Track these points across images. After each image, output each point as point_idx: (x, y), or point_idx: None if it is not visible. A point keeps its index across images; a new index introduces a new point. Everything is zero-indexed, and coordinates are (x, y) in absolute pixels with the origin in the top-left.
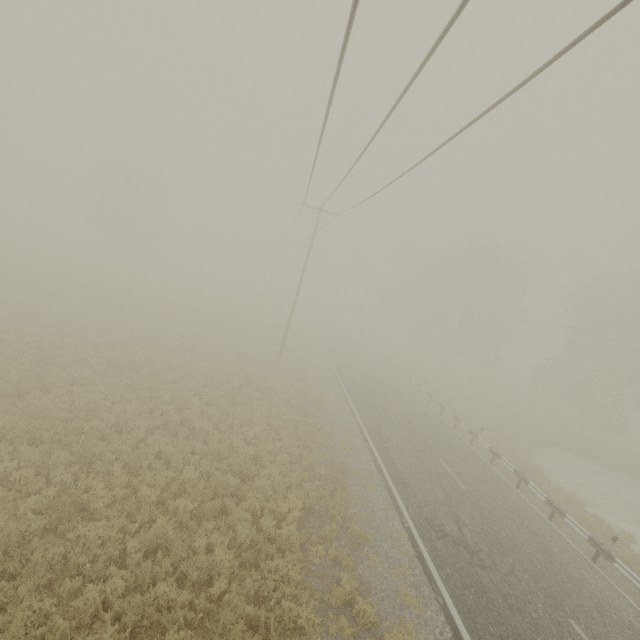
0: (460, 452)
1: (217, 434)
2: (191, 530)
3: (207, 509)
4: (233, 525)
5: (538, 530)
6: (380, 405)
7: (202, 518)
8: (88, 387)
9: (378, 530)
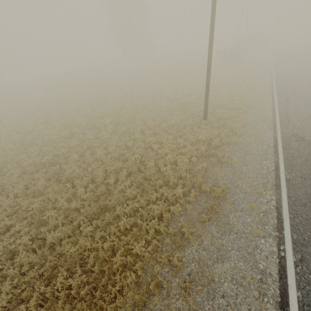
0: None
1: (3, 299)
2: None
3: None
4: None
5: None
6: None
7: None
8: (5, 192)
9: None
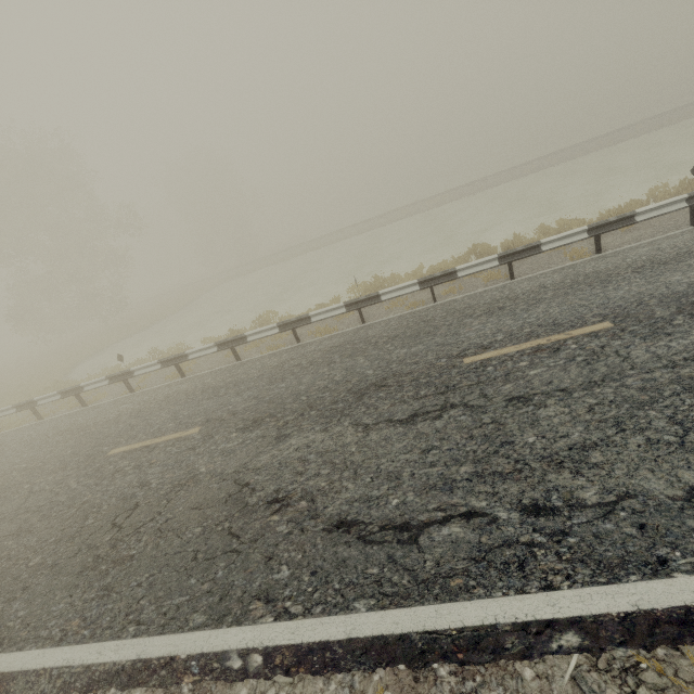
0: None
1: None
2: None
3: None
4: None
5: (69, 425)
6: None
7: None
8: None
9: None
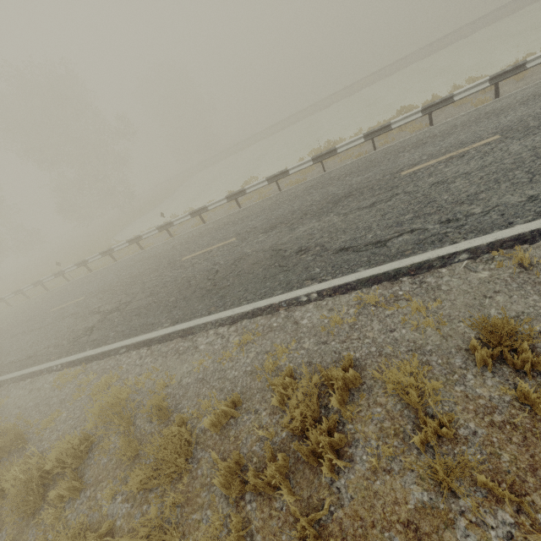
0: (64, 292)
1: None
2: None
3: None
4: None
5: (141, 258)
6: None
7: None
8: None
9: (38, 406)
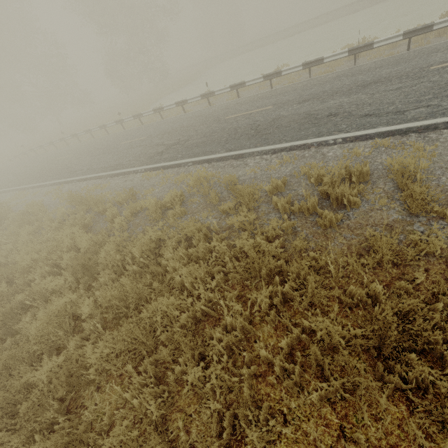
0: (125, 134)
1: None
2: (18, 345)
3: (5, 322)
4: (48, 296)
5: (186, 117)
6: (53, 167)
7: (15, 331)
8: None
9: (135, 187)
